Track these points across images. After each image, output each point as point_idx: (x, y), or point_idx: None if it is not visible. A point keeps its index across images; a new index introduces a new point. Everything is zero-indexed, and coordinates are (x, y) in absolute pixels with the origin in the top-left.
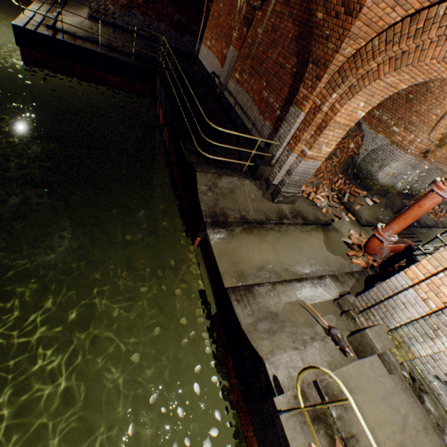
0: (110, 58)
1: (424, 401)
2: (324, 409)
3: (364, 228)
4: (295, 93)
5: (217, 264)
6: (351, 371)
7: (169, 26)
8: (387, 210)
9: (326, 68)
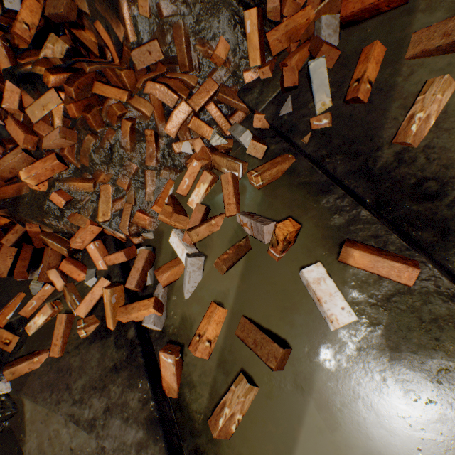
0: None
1: None
2: None
3: None
4: None
5: None
6: None
7: None
8: None
9: None
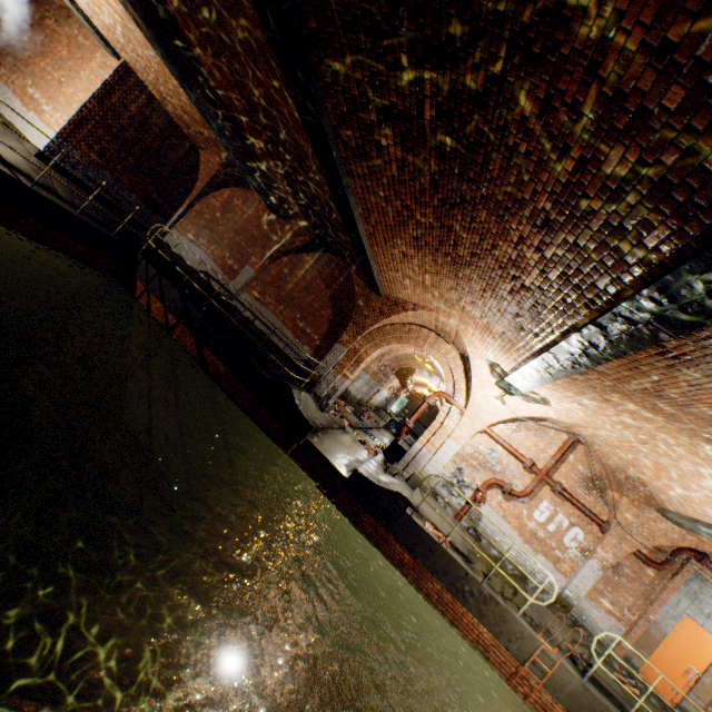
0: (88, 225)
1: (438, 499)
2: (417, 514)
3: (355, 430)
4: (335, 334)
5: (329, 459)
6: (415, 497)
7: (142, 200)
8: (355, 416)
9: (365, 330)
